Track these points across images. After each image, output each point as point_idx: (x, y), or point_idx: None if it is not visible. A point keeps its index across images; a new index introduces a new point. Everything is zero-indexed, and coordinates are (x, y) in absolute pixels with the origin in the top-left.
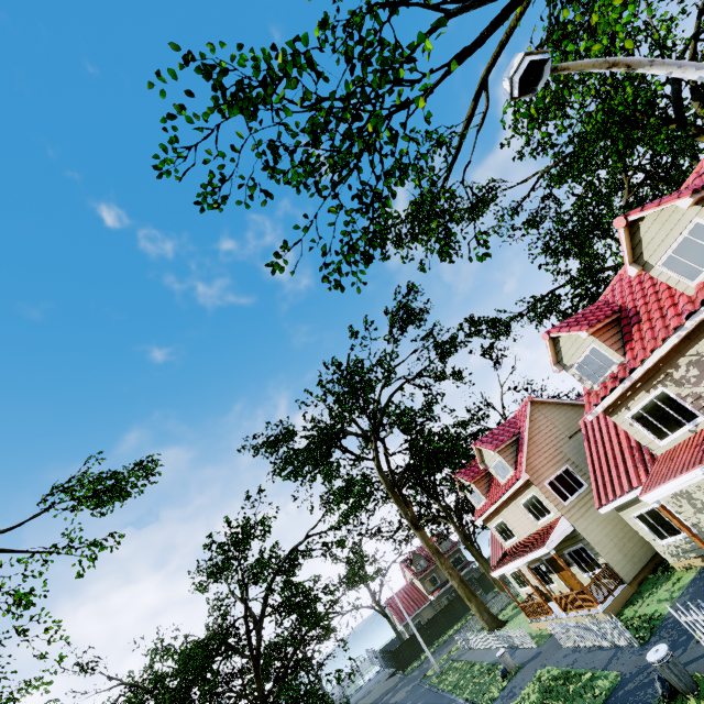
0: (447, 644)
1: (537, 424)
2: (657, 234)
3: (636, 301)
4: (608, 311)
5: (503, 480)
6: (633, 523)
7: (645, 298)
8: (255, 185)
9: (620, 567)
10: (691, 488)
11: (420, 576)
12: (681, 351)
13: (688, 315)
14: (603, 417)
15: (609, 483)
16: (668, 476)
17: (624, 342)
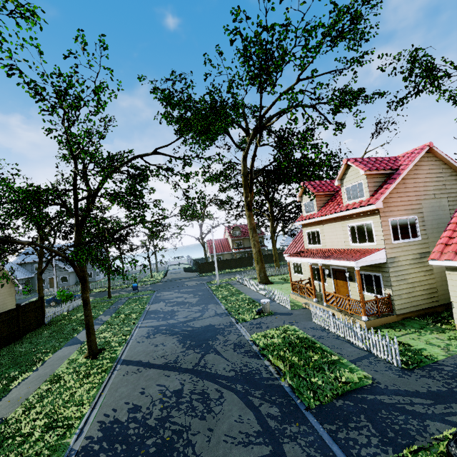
0: (230, 274)
1: (418, 170)
2: None
3: None
4: None
5: (348, 201)
6: (454, 284)
7: None
8: None
9: (400, 302)
10: None
11: (233, 238)
12: None
13: None
14: None
15: None
16: None
17: None
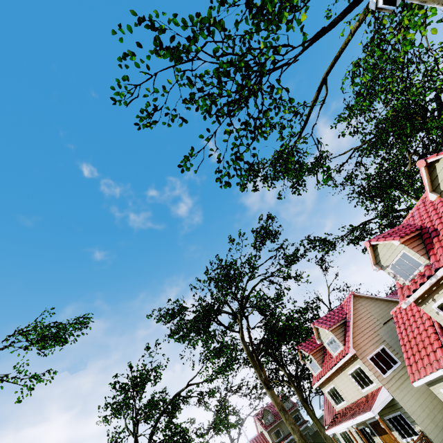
0: None
1: (358, 312)
2: None
3: (433, 222)
4: (412, 228)
5: (334, 353)
6: (442, 396)
7: (440, 219)
8: (176, 115)
9: (434, 435)
10: None
11: (268, 429)
12: None
13: None
14: (410, 309)
15: (420, 361)
16: None
17: (427, 250)
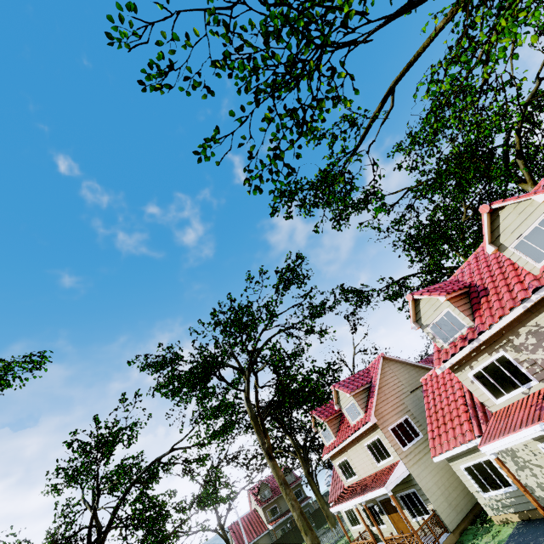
0: None
1: (386, 376)
2: (513, 222)
3: (483, 280)
4: (461, 285)
5: (353, 421)
6: (460, 473)
7: (492, 277)
8: (200, 83)
9: (446, 514)
10: (515, 447)
11: (264, 505)
12: (523, 321)
13: (532, 290)
14: (442, 377)
15: (445, 434)
16: (507, 430)
17: (473, 310)
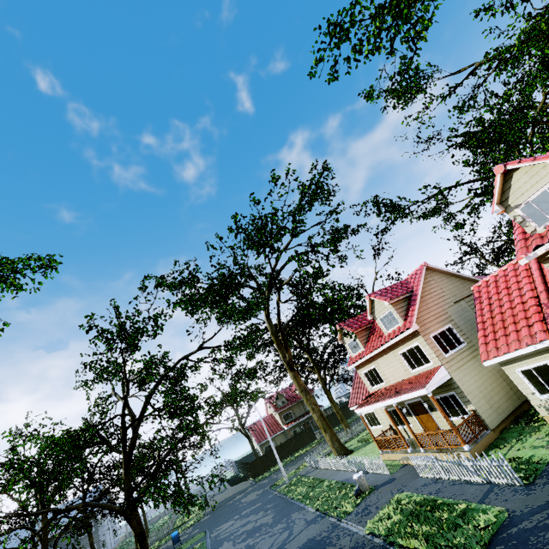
0: (294, 462)
1: (429, 286)
2: None
3: None
4: None
5: (388, 330)
6: (514, 377)
7: None
8: None
9: (487, 415)
10: None
11: (280, 411)
12: None
13: None
14: (504, 280)
15: (504, 338)
16: None
17: None
